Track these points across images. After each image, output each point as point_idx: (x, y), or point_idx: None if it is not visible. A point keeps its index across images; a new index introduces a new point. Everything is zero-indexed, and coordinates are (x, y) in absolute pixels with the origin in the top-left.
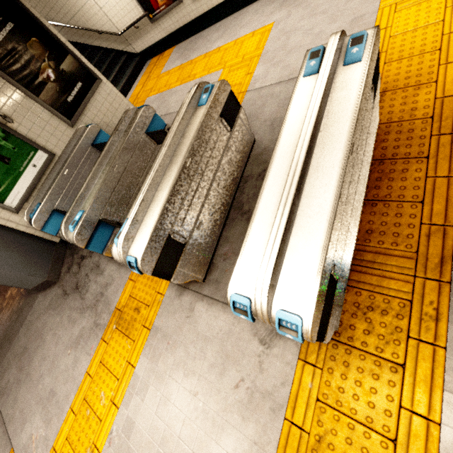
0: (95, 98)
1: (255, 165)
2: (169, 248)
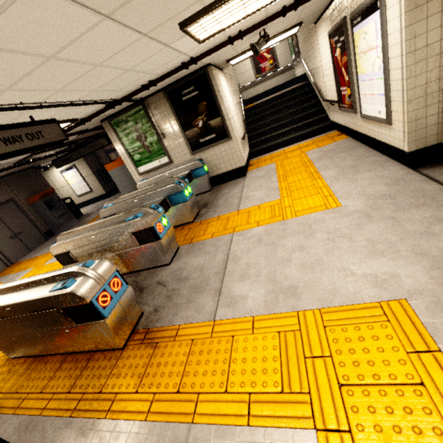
0: (218, 147)
1: (145, 275)
2: (66, 256)
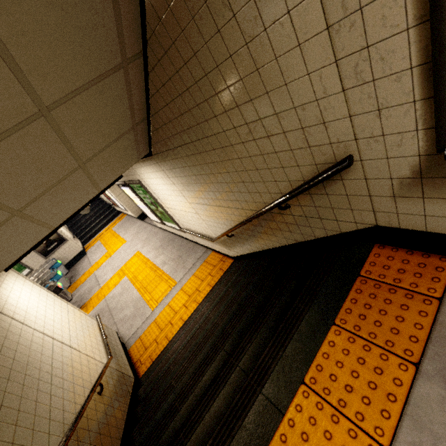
0: (62, 247)
1: None
2: None
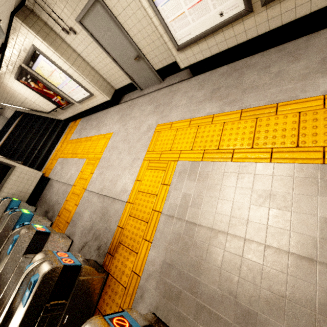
0: (10, 178)
1: None
2: None
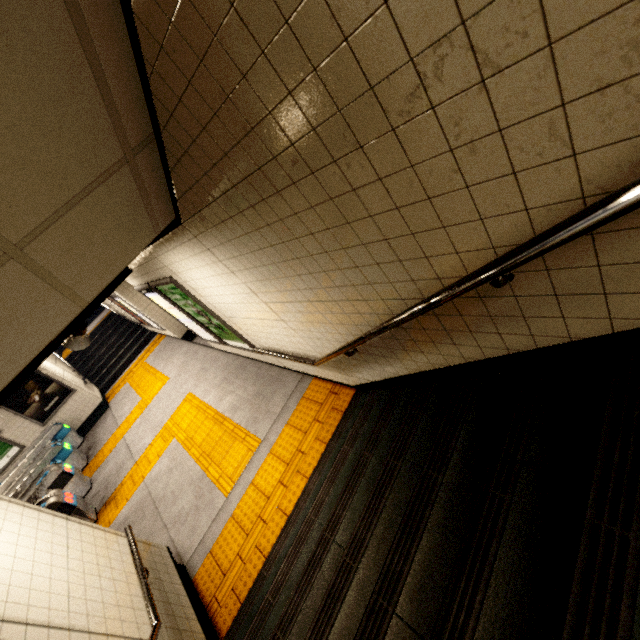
0: (68, 403)
1: None
2: None
